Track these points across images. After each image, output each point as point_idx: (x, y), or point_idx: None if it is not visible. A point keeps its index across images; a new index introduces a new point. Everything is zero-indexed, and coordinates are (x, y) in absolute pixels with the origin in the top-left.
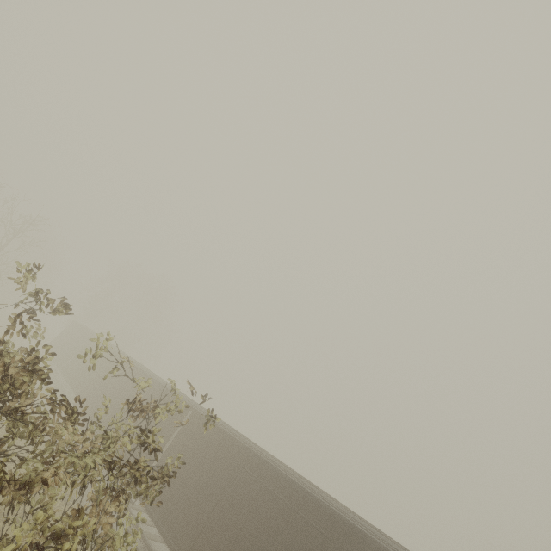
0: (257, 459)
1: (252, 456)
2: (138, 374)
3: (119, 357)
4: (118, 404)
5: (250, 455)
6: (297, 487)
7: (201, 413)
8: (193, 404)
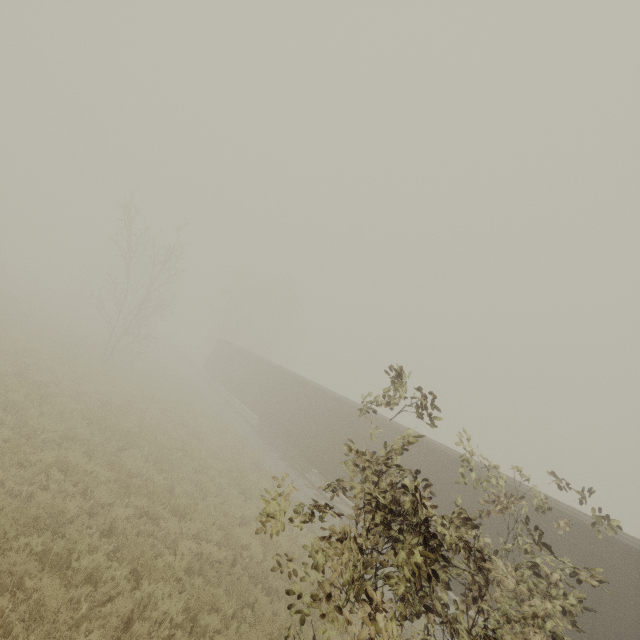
0: (529, 498)
1: (519, 495)
2: (320, 396)
3: (289, 377)
4: (310, 427)
5: (514, 493)
6: (607, 538)
7: (424, 441)
8: (403, 428)
